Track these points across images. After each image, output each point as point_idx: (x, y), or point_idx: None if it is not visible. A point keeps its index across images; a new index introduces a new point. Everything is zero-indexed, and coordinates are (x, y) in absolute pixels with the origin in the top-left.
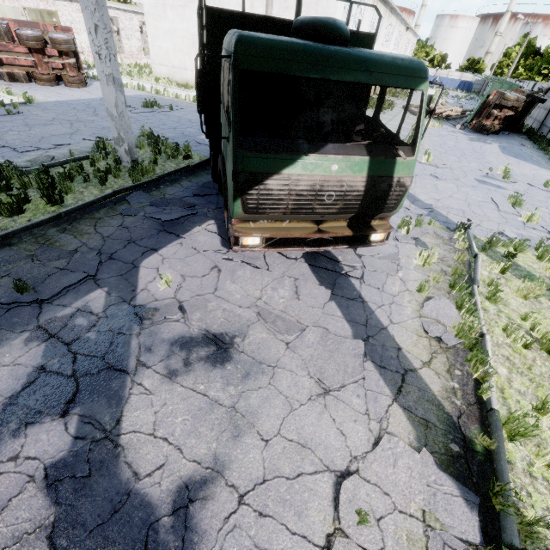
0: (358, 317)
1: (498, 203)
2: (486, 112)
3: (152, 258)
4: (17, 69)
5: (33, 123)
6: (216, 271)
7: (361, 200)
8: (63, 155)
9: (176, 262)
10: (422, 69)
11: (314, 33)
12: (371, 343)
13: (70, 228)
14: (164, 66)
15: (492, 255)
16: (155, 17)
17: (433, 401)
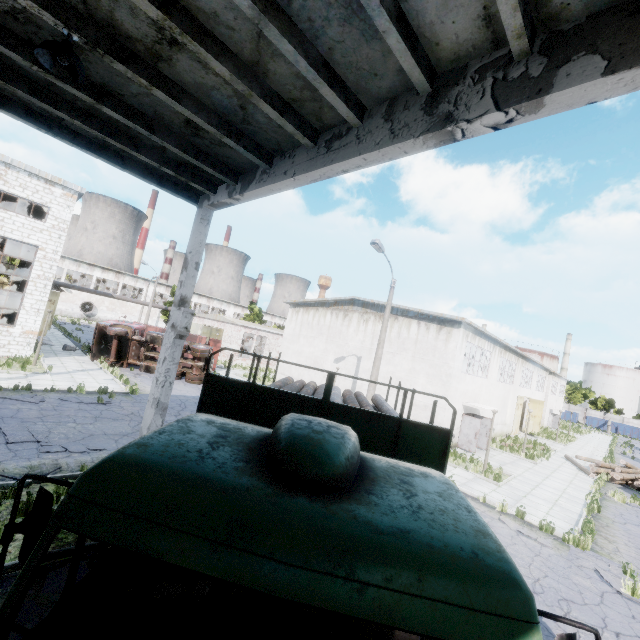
0: None
1: None
2: None
3: None
4: (155, 364)
5: (106, 415)
6: None
7: None
8: (77, 465)
9: None
10: (512, 591)
11: (274, 457)
12: None
13: None
14: (284, 375)
15: None
16: (290, 341)
17: None
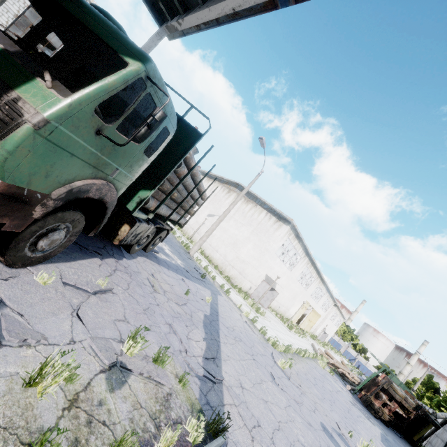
0: None
1: None
2: (375, 389)
3: None
4: None
5: None
6: None
7: None
8: None
9: None
10: (142, 54)
11: None
12: None
13: None
14: None
15: None
16: None
17: None
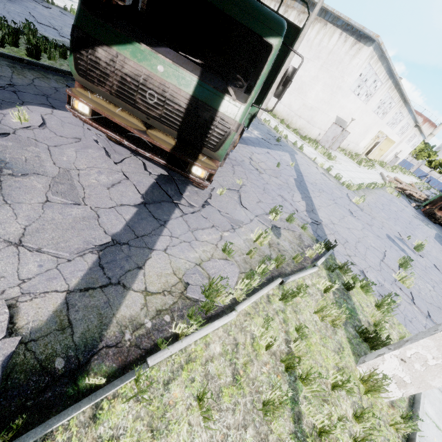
0: (140, 229)
1: (387, 256)
2: (441, 204)
3: (43, 108)
4: None
5: None
6: (75, 140)
7: (182, 118)
8: None
9: (56, 120)
10: (278, 24)
11: None
12: (121, 248)
13: (18, 68)
14: None
15: (333, 278)
16: None
17: (104, 318)
